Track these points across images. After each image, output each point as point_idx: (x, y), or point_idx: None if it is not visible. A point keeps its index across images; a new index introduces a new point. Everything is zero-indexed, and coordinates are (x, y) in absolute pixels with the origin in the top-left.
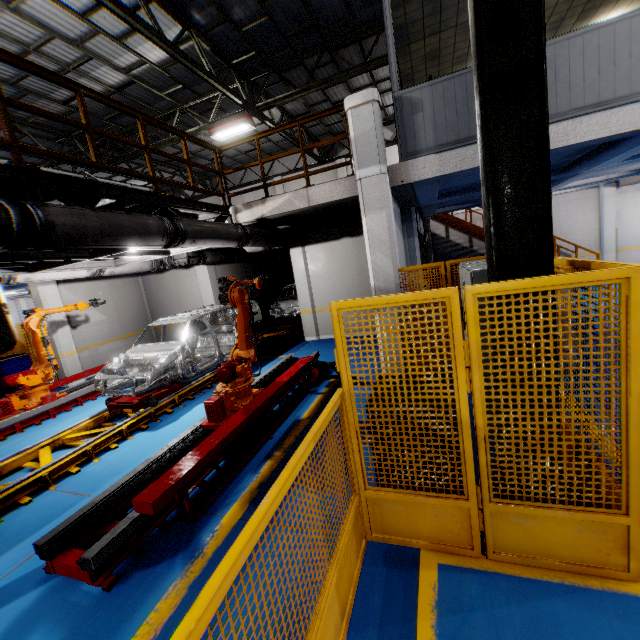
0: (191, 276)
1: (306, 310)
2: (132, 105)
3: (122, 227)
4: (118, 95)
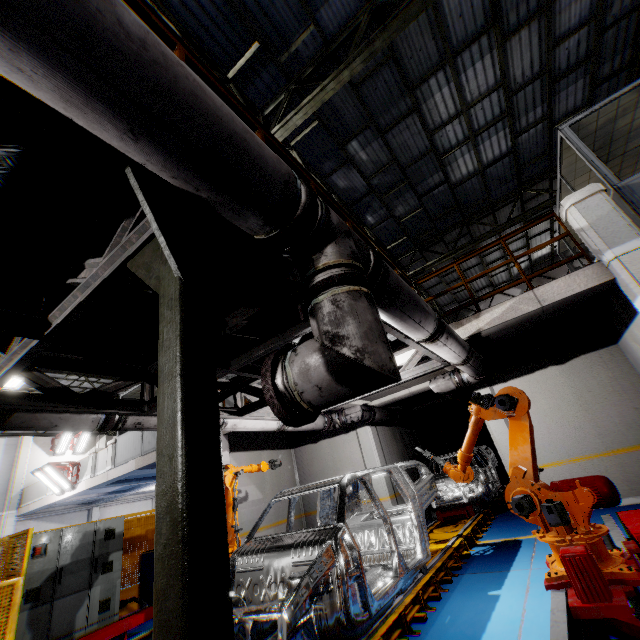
0: (351, 441)
1: None
2: None
3: (416, 297)
4: None
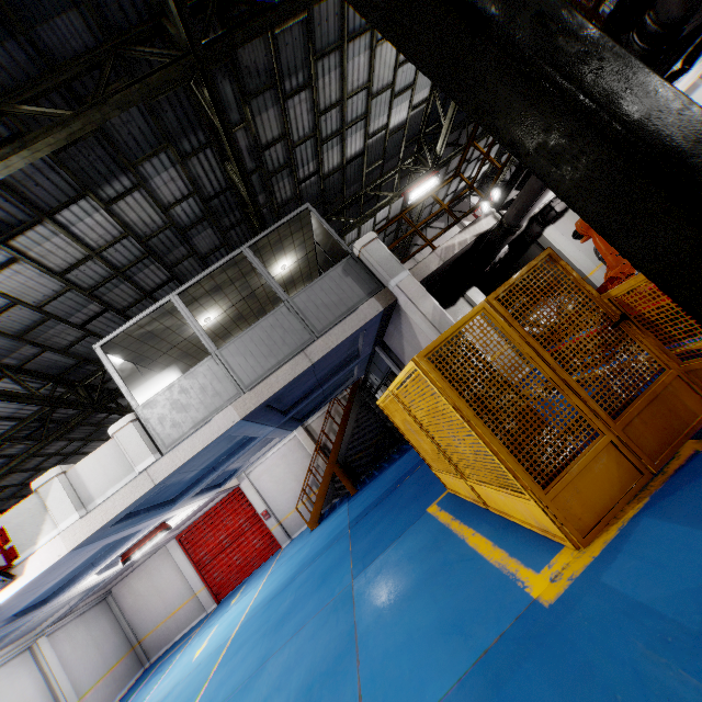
0: (462, 310)
1: (592, 270)
2: (334, 191)
3: None
4: (337, 174)
